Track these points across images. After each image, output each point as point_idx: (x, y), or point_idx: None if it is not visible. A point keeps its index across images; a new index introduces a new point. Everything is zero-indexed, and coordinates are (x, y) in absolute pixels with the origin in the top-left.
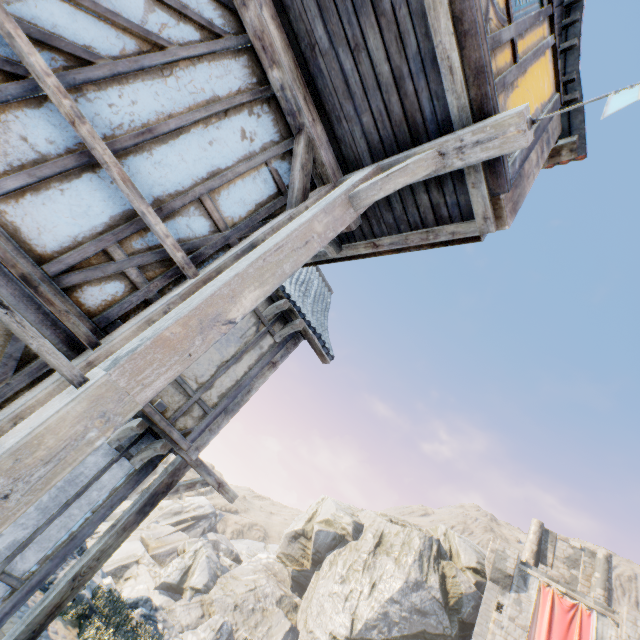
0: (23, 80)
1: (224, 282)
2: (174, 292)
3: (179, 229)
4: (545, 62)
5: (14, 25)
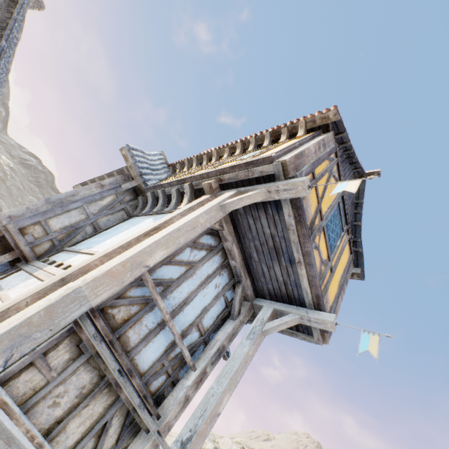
0: (151, 303)
1: (219, 396)
2: (187, 381)
3: (188, 341)
4: (345, 249)
5: (158, 295)
